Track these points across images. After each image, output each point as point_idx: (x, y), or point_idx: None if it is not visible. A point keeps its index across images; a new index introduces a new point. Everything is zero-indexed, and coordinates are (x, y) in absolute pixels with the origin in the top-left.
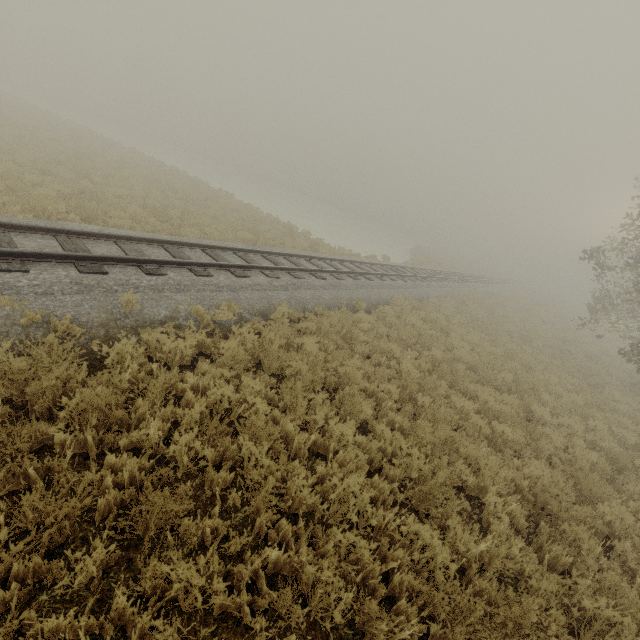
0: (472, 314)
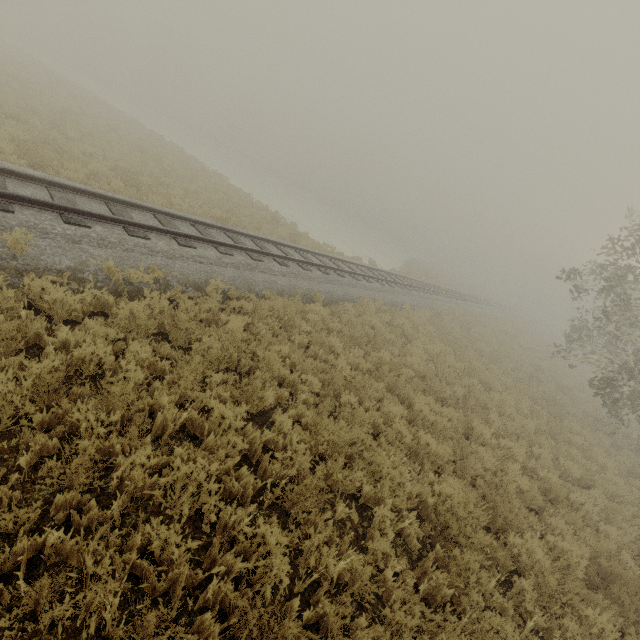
0: (444, 327)
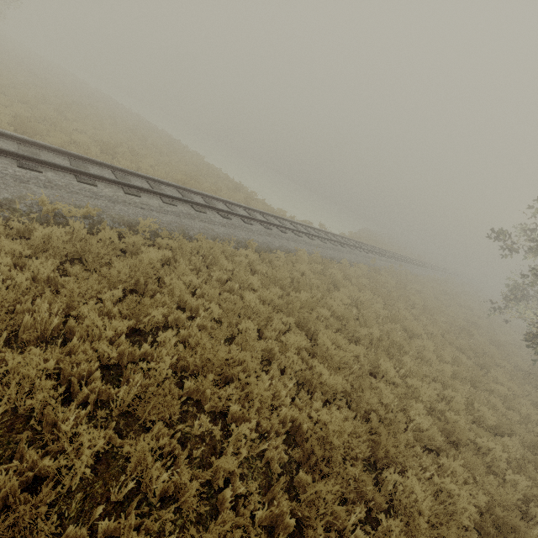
0: (378, 280)
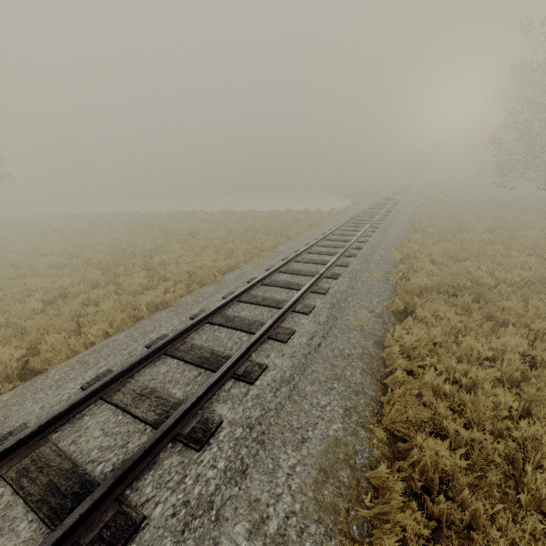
0: (447, 209)
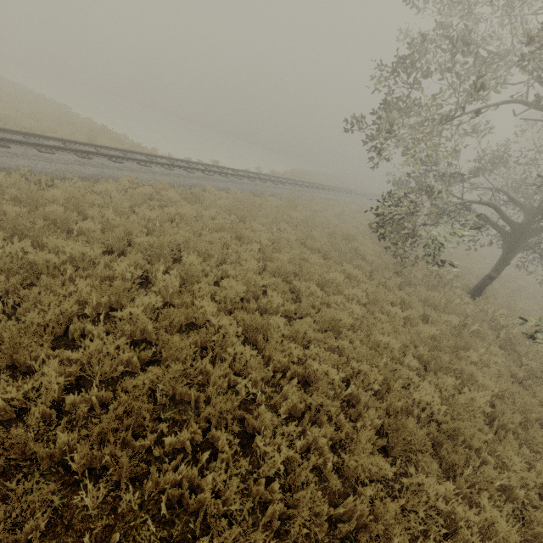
0: (245, 200)
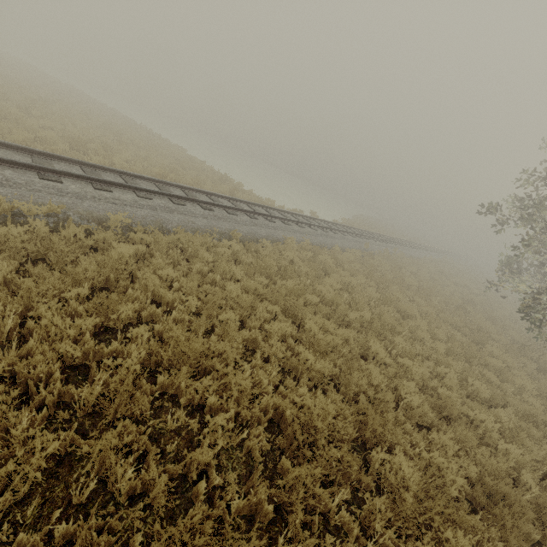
0: (371, 264)
